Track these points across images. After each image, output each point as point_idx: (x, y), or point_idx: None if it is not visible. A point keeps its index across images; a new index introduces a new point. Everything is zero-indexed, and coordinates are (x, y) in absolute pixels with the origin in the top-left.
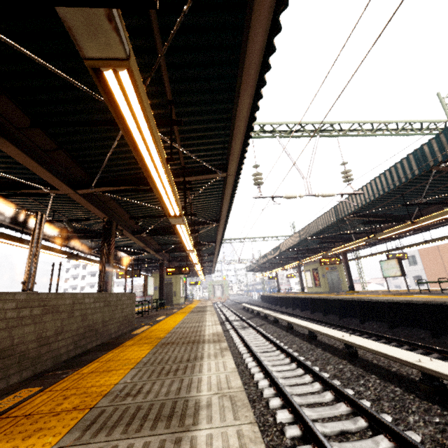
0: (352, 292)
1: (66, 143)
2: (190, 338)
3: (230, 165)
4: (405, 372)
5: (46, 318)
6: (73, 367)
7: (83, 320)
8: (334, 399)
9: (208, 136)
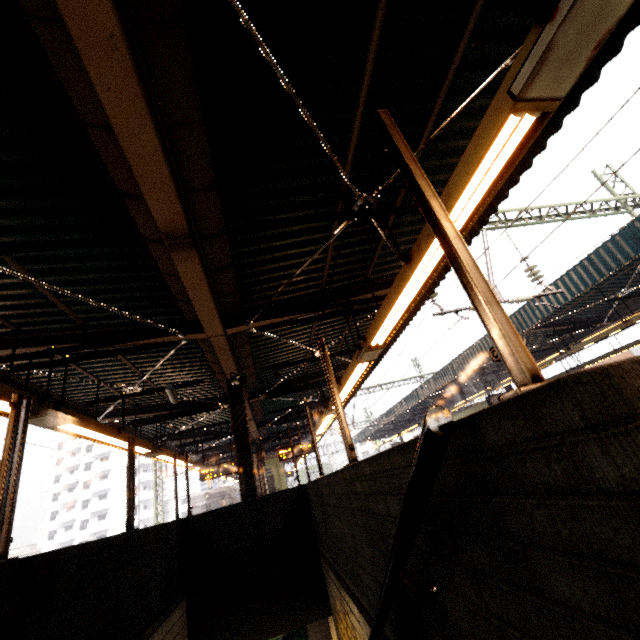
0: None
1: (240, 257)
2: None
3: None
4: None
5: None
6: None
7: None
8: None
9: (415, 230)
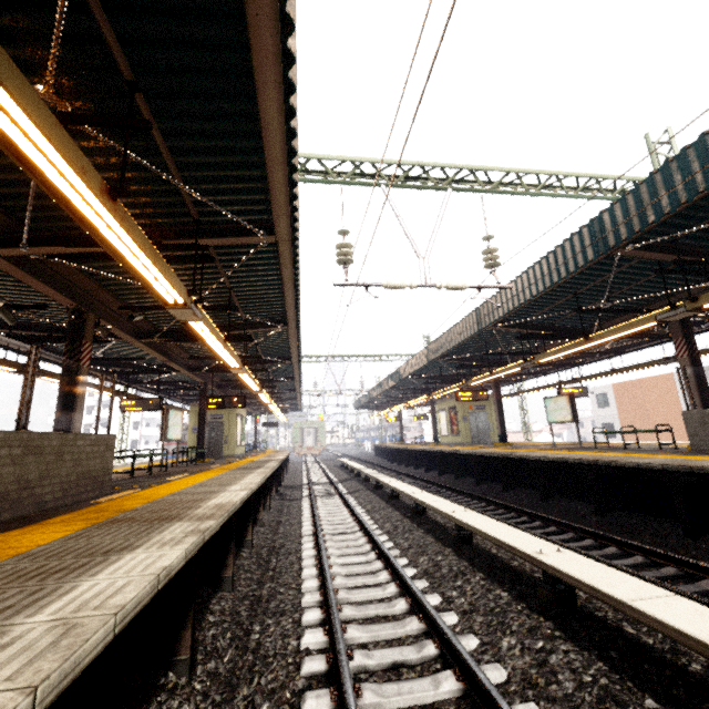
0: (503, 444)
1: None
2: (170, 512)
3: (277, 222)
4: (530, 567)
5: None
6: None
7: None
8: (410, 610)
9: (231, 164)
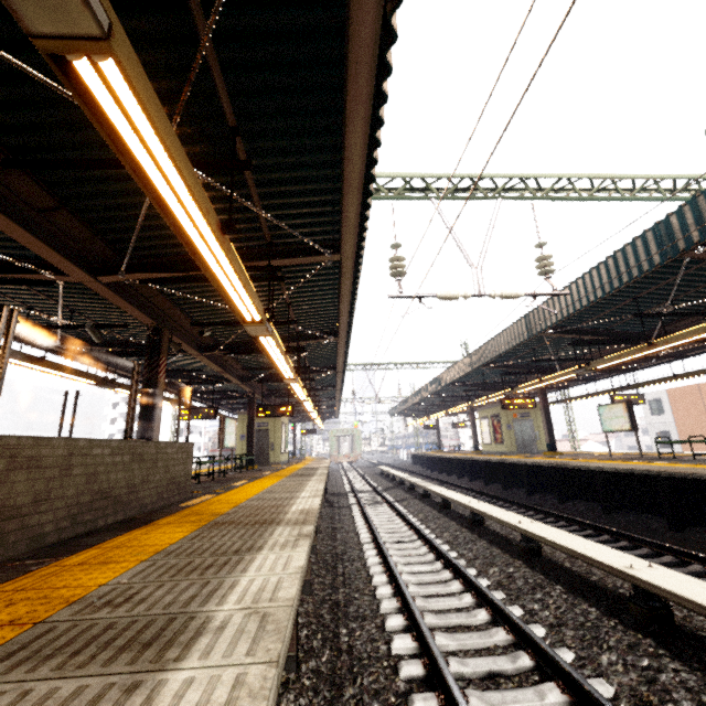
0: (552, 453)
1: (72, 199)
2: (262, 516)
3: (344, 241)
4: (612, 583)
5: (16, 477)
6: (57, 554)
7: (90, 481)
8: (491, 621)
9: (306, 191)
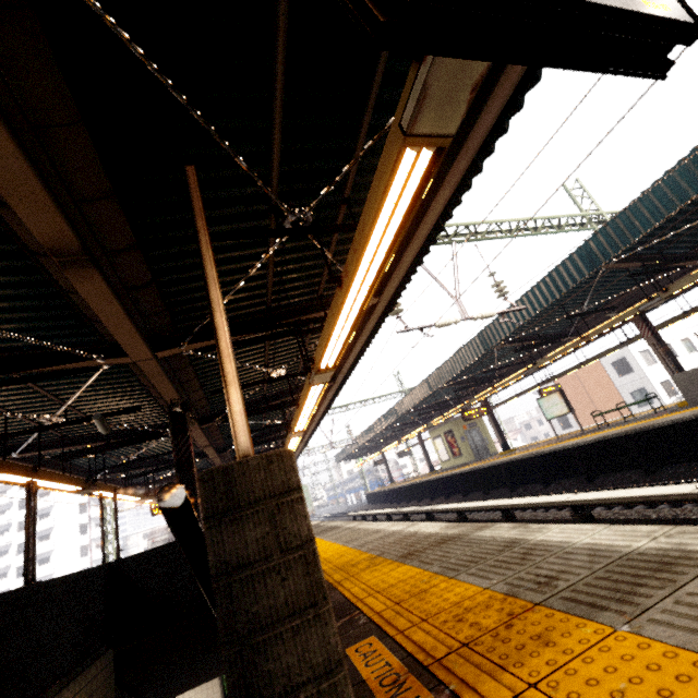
0: (508, 451)
1: (163, 273)
2: (425, 541)
3: (389, 285)
4: (668, 515)
5: None
6: (337, 615)
7: None
8: None
9: None
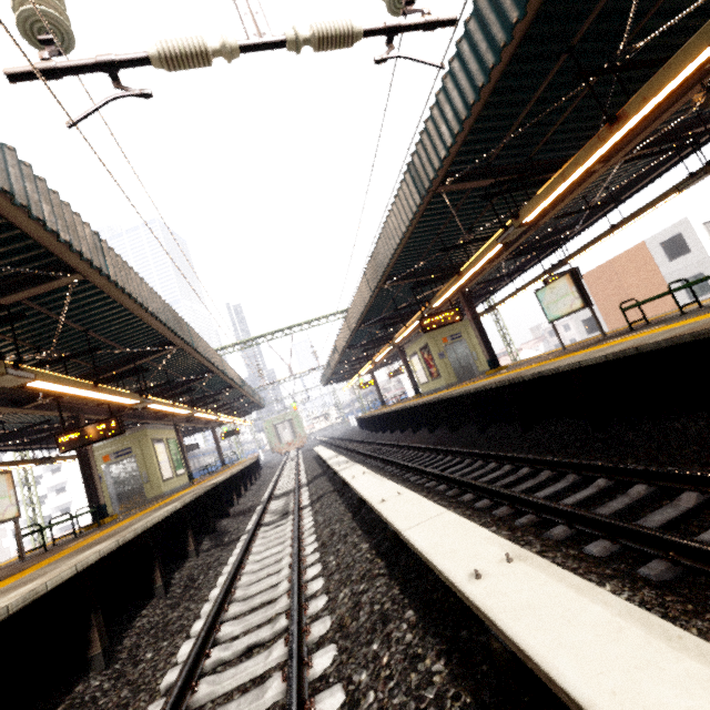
0: (496, 370)
1: None
2: None
3: None
4: None
5: None
6: None
7: None
8: None
9: None
